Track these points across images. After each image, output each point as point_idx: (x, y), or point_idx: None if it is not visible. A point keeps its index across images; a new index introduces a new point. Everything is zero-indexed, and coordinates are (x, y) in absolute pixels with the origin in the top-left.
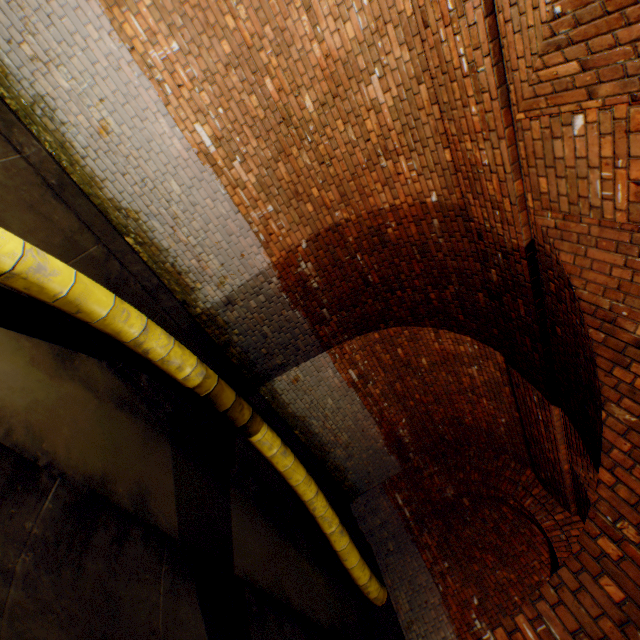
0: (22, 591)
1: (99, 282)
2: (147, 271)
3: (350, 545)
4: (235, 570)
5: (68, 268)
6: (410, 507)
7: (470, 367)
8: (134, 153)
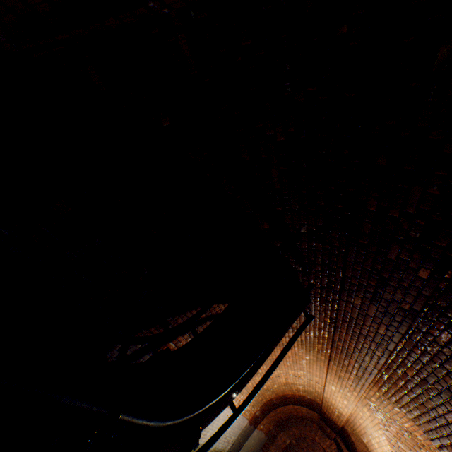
0: None
1: None
2: None
3: None
4: None
5: None
6: None
7: (302, 409)
8: None
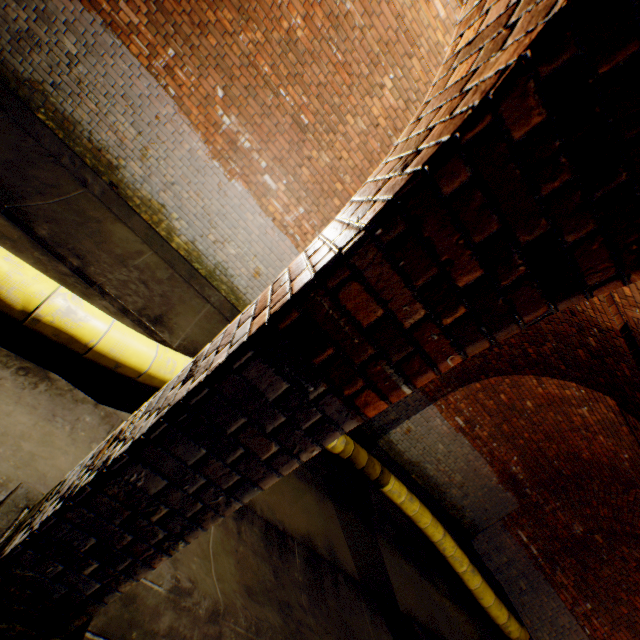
0: (313, 618)
1: None
2: None
3: (483, 584)
4: (399, 606)
5: None
6: (536, 544)
7: (579, 408)
8: None
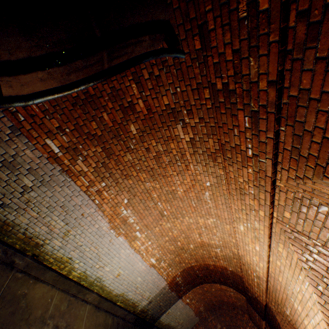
0: None
1: None
2: (124, 311)
3: None
4: None
5: None
6: None
7: (230, 292)
8: (127, 276)
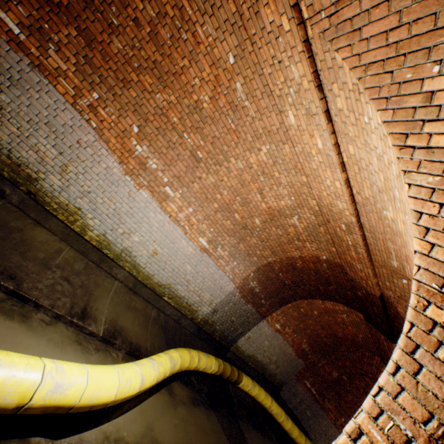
0: None
1: (160, 331)
2: (175, 311)
3: (292, 424)
4: None
5: (177, 354)
6: (314, 387)
7: (341, 314)
8: (169, 258)
